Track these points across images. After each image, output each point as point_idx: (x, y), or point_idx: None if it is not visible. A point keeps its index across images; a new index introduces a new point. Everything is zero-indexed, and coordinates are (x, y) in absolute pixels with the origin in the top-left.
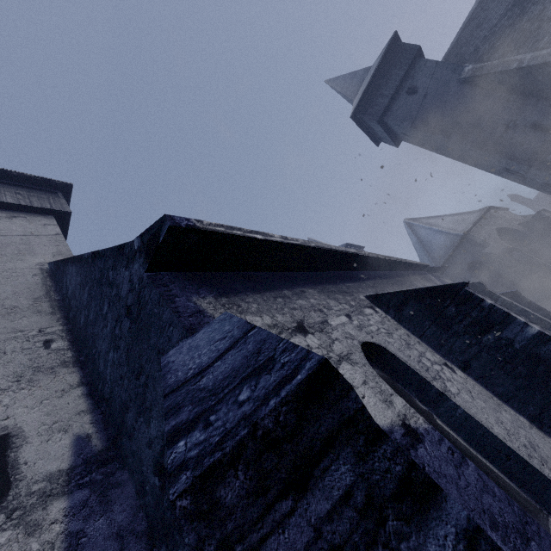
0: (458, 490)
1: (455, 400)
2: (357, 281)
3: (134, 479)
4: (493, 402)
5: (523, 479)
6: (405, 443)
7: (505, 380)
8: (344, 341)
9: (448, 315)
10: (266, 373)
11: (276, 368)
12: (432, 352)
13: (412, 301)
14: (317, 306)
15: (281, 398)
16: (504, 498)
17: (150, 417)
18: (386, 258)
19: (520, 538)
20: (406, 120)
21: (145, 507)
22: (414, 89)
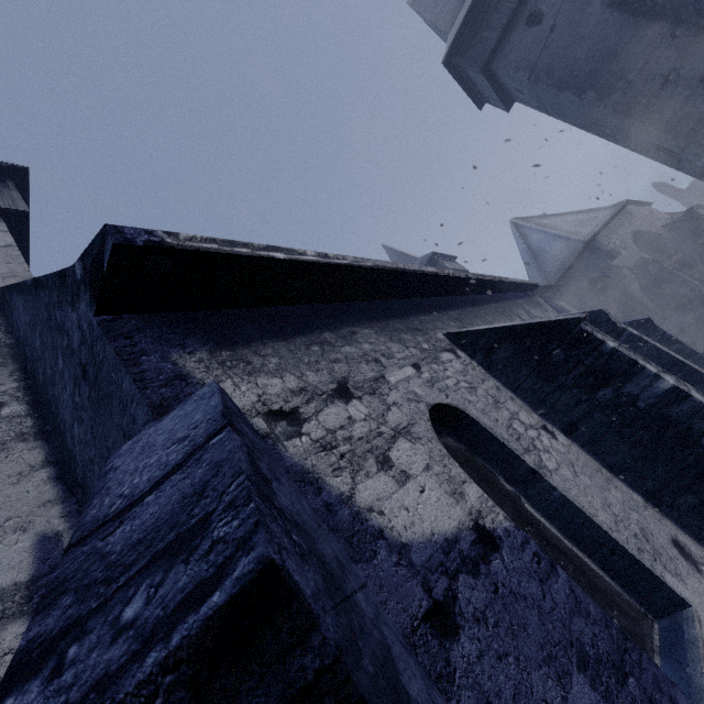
0: (540, 616)
1: (552, 480)
2: (436, 312)
3: None
4: (601, 477)
5: (628, 578)
6: (474, 556)
7: (620, 448)
8: (406, 405)
9: (554, 362)
10: (184, 557)
11: (201, 550)
12: (528, 411)
13: (507, 343)
14: (371, 355)
15: (167, 653)
16: (600, 619)
17: None
18: (478, 278)
19: (615, 675)
20: (523, 69)
21: None
22: (538, 17)
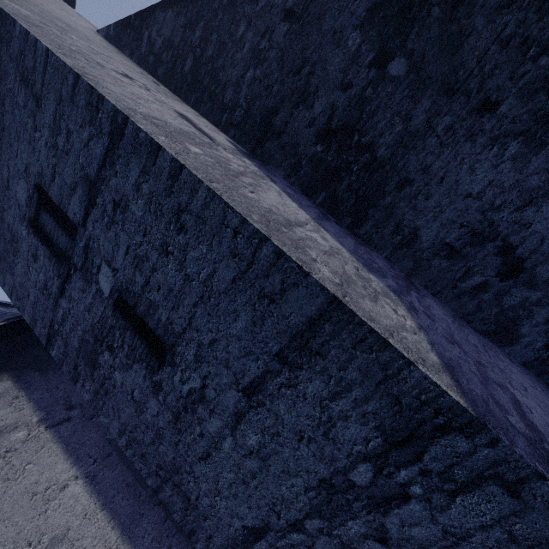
0: None
1: None
2: None
3: (283, 168)
4: None
5: None
6: None
7: None
8: None
9: None
10: None
11: None
12: None
13: None
14: None
15: None
16: None
17: (314, 99)
18: None
19: None
20: None
21: (299, 180)
22: None
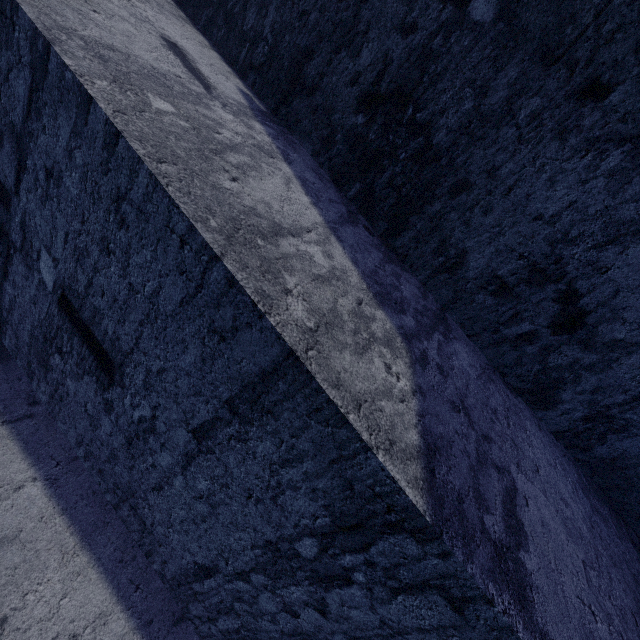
0: None
1: None
2: None
3: (311, 141)
4: None
5: None
6: None
7: None
8: None
9: None
10: None
11: None
12: None
13: None
14: None
15: None
16: None
17: (362, 43)
18: None
19: None
20: None
21: (330, 161)
22: None
